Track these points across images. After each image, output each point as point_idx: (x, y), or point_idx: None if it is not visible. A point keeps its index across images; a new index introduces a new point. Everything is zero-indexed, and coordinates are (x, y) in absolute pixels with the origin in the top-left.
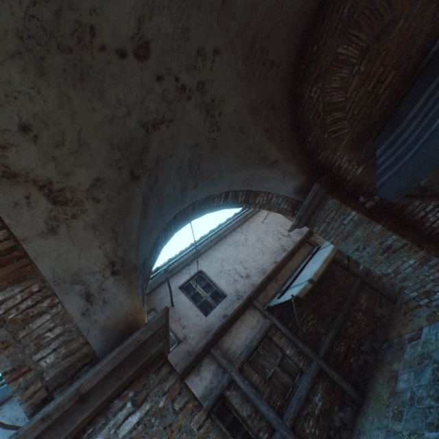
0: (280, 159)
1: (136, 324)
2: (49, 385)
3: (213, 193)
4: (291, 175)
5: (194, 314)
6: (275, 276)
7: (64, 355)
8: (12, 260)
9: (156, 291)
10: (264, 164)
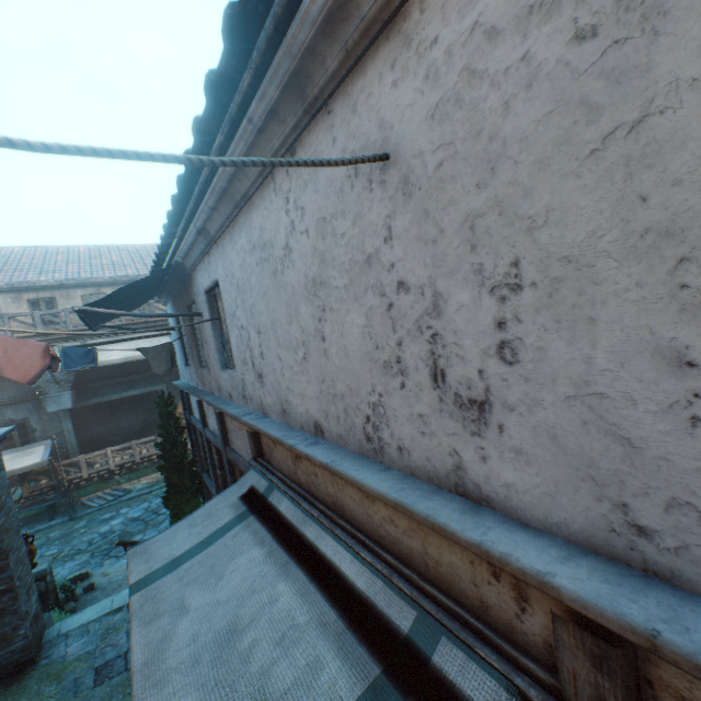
0: None
1: None
2: None
3: None
4: None
5: (213, 352)
6: None
7: None
8: None
9: (193, 276)
10: None
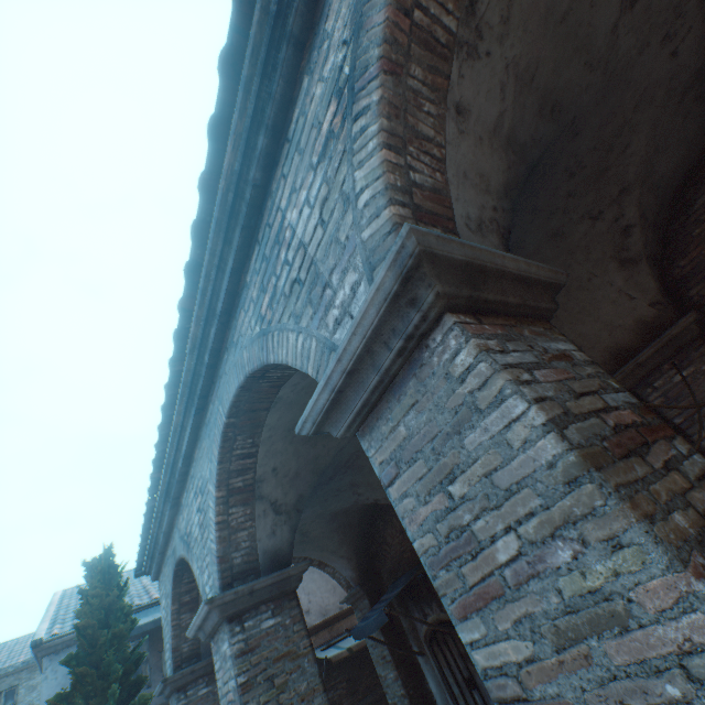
0: (345, 556)
1: None
2: (183, 659)
3: (296, 555)
4: (350, 568)
5: None
6: (333, 623)
7: (191, 648)
8: (194, 601)
9: None
10: (335, 554)
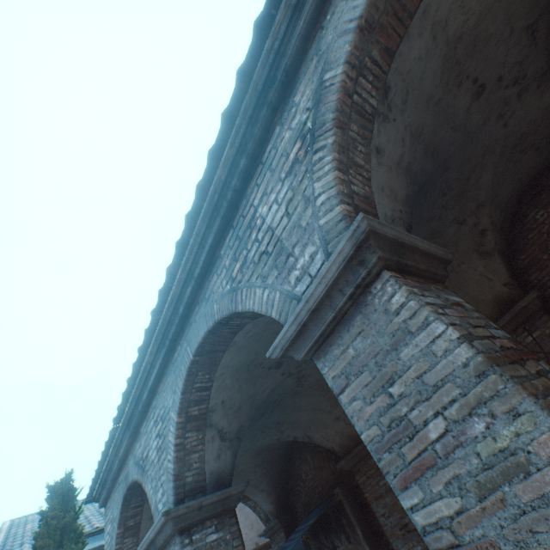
0: (266, 490)
1: None
2: None
3: None
4: (270, 501)
5: None
6: None
7: None
8: (137, 526)
9: None
10: (257, 487)
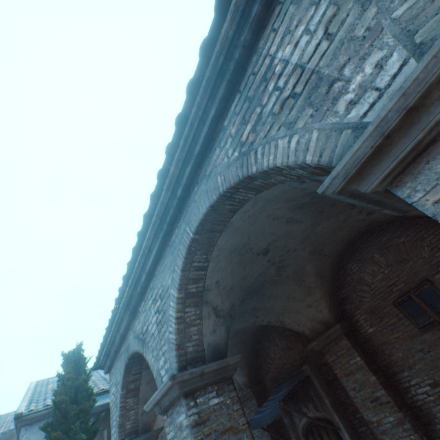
0: (240, 365)
1: (152, 425)
2: (126, 434)
3: None
4: (243, 374)
5: (161, 418)
6: None
7: (132, 426)
8: (136, 389)
9: None
10: None
